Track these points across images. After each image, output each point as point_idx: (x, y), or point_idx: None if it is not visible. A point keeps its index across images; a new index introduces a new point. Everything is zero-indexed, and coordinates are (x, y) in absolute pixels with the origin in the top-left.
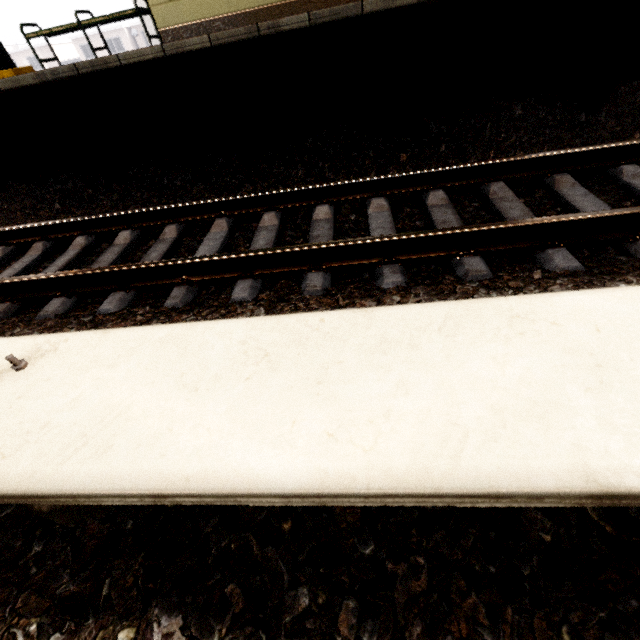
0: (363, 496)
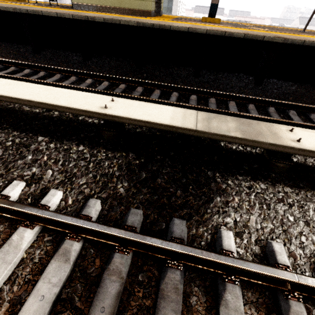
0: (4, 96)
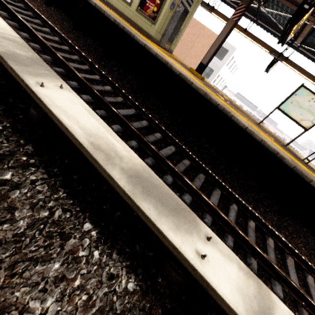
0: None
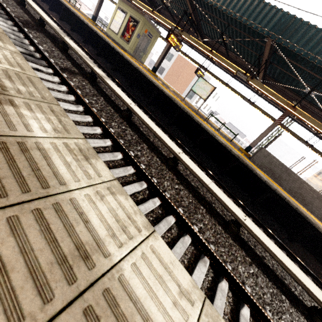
0: None
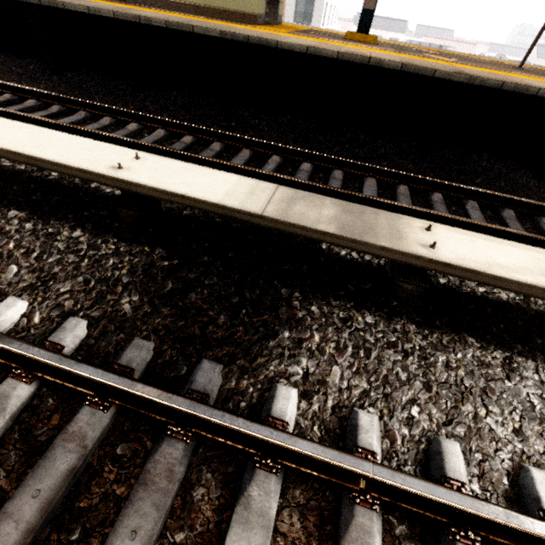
0: None
